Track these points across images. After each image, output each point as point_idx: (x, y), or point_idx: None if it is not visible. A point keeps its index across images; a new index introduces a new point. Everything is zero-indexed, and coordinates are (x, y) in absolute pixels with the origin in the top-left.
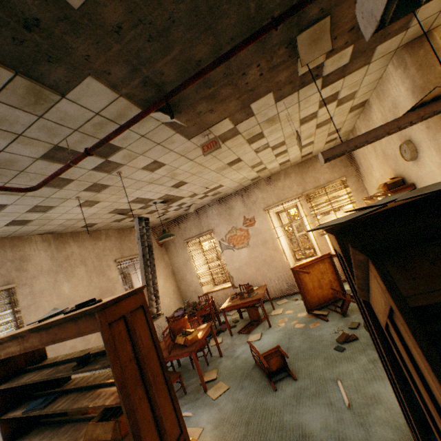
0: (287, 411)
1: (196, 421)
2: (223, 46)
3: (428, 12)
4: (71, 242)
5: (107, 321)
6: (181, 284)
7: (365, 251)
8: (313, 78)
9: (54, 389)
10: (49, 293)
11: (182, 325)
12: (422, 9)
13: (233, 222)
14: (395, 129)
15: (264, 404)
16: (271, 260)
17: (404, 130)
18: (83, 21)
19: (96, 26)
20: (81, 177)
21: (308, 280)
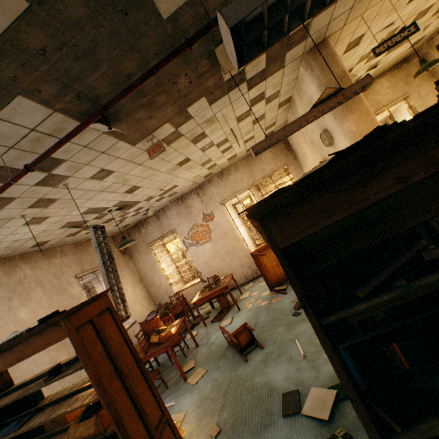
0: (257, 374)
1: (179, 407)
2: (149, 61)
3: (319, 25)
4: (21, 264)
5: (74, 326)
6: (151, 288)
7: (256, 219)
8: (236, 84)
9: (27, 411)
10: (4, 322)
11: (155, 325)
12: (314, 24)
13: (194, 220)
14: (305, 123)
15: (238, 375)
16: (233, 249)
17: (321, 121)
18: (5, 47)
19: (19, 50)
20: (24, 194)
21: (267, 261)
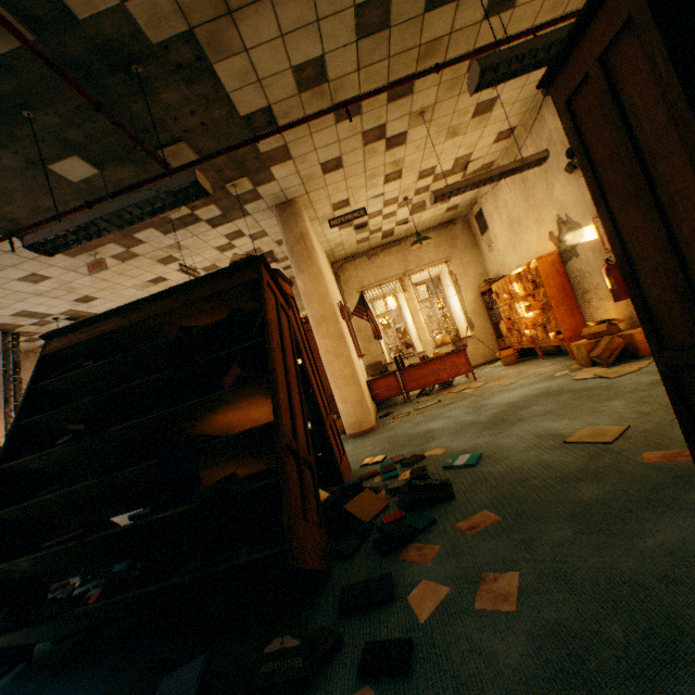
0: None
1: None
2: (70, 202)
3: (271, 191)
4: None
5: None
6: None
7: (45, 339)
8: (174, 227)
9: None
10: None
11: None
12: (262, 190)
13: None
14: None
15: None
16: None
17: None
18: None
19: None
20: None
21: None
